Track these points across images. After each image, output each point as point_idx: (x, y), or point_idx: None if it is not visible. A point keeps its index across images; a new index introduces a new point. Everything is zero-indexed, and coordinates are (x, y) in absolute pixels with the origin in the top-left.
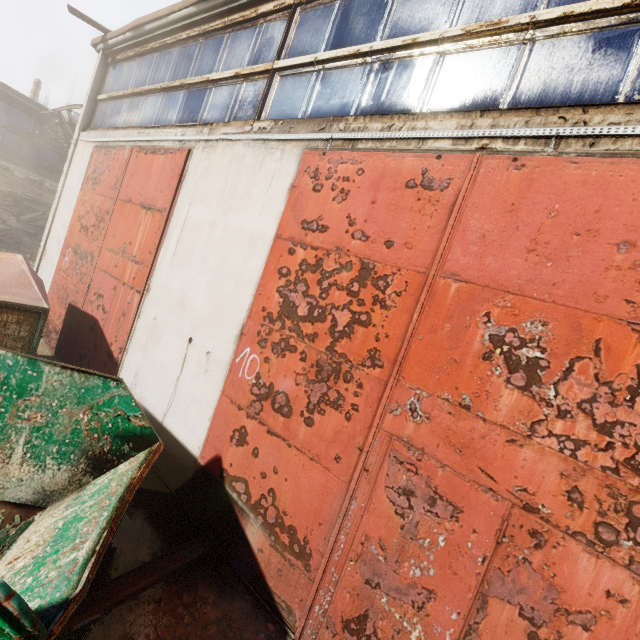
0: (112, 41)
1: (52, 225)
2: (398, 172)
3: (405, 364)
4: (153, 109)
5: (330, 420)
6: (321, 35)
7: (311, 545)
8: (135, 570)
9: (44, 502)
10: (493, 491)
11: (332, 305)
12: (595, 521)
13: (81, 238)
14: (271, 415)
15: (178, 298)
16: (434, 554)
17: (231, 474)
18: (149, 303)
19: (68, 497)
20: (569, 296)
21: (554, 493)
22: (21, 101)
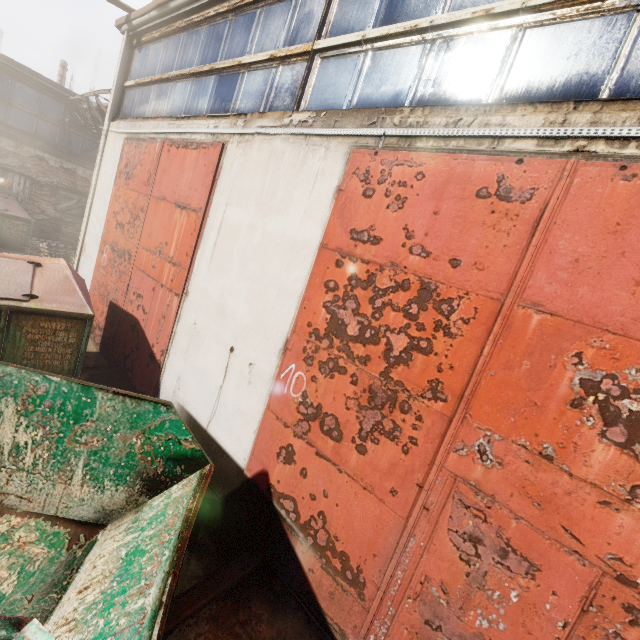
0: (136, 21)
1: (89, 220)
2: (467, 178)
3: (473, 401)
4: (182, 97)
5: (385, 451)
6: (369, 7)
7: (365, 575)
8: (193, 588)
9: (105, 520)
10: (579, 554)
11: (386, 327)
12: None
13: (117, 235)
14: (319, 437)
15: (217, 304)
16: (505, 608)
17: (279, 491)
18: (188, 307)
19: (127, 517)
20: None
21: None
22: (50, 87)
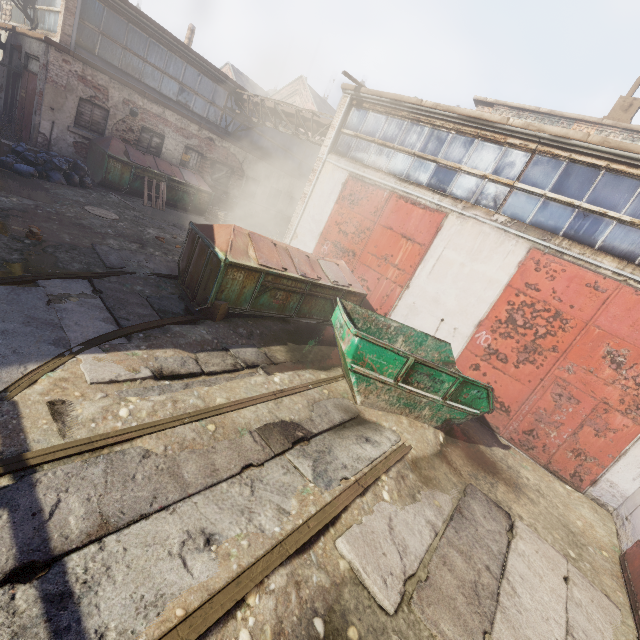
0: (365, 95)
1: (301, 217)
2: (583, 278)
3: (569, 354)
4: (404, 165)
5: (528, 368)
6: (549, 179)
7: (511, 408)
8: None
9: None
10: (594, 397)
11: (537, 324)
12: (626, 408)
13: (340, 238)
14: (495, 361)
15: (433, 297)
16: (566, 413)
17: None
18: (409, 294)
19: None
20: (639, 344)
21: (615, 400)
22: (224, 80)
